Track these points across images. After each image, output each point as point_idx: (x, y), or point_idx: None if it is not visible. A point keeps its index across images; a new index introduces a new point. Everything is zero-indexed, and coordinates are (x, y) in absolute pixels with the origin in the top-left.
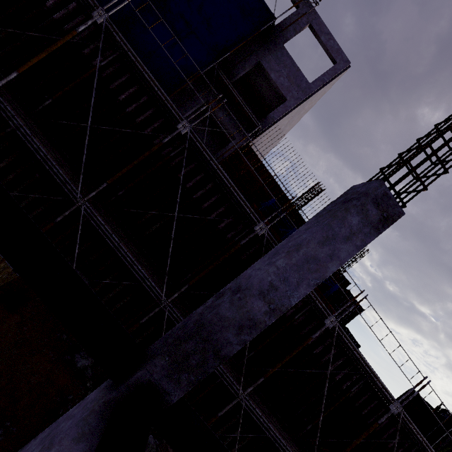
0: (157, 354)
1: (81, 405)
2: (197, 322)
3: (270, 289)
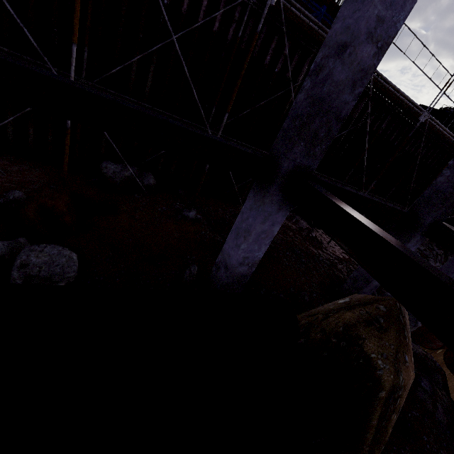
0: (291, 146)
1: (245, 212)
2: (313, 103)
3: (377, 25)
